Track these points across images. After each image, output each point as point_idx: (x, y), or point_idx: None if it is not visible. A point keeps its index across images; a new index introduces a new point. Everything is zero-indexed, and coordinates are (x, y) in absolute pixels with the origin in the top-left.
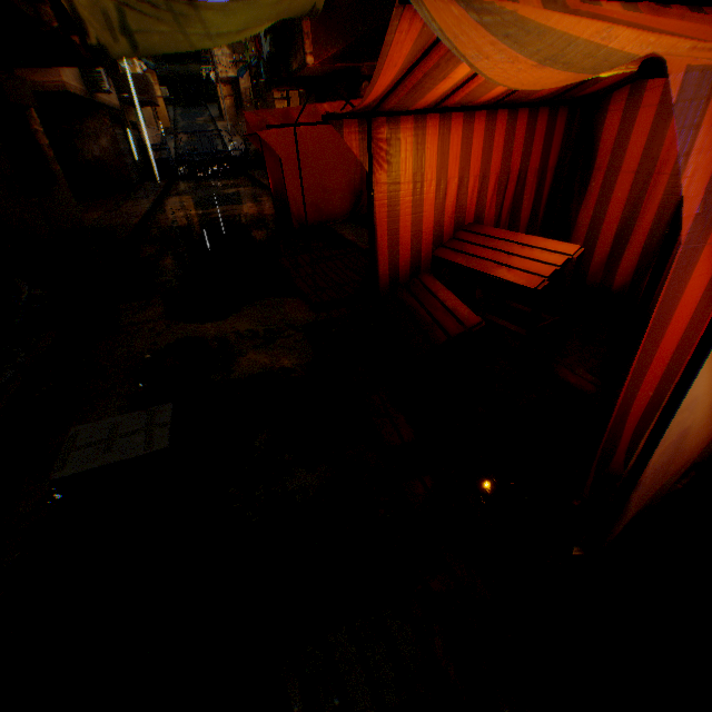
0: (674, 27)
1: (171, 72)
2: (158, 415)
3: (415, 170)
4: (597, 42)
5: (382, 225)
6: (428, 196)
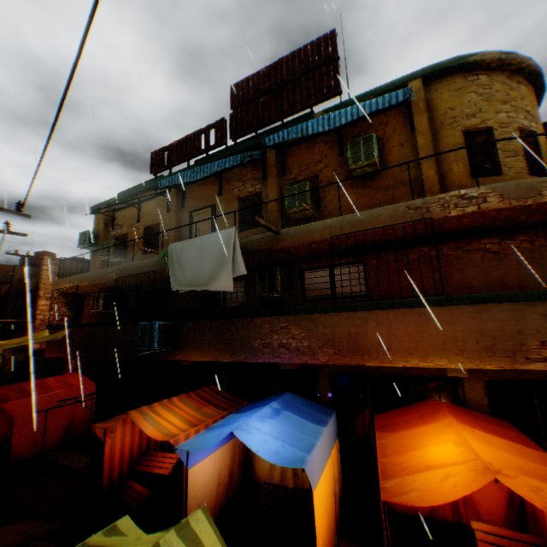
0: (183, 413)
1: None
2: None
3: (122, 434)
4: (166, 426)
5: (107, 459)
6: (128, 442)
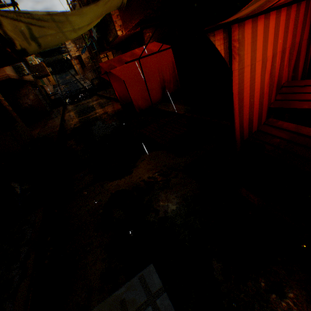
0: None
1: (50, 60)
2: (149, 281)
3: (251, 57)
4: None
5: (235, 97)
6: (257, 71)
